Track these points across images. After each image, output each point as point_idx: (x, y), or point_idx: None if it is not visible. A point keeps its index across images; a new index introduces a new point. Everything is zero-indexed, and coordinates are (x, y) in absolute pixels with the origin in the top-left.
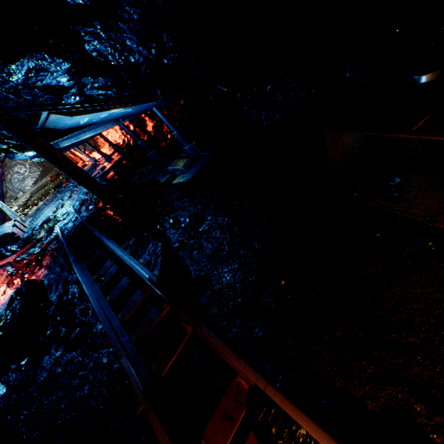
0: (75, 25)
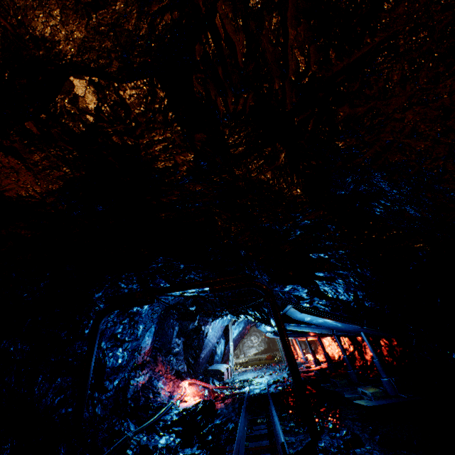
0: (315, 280)
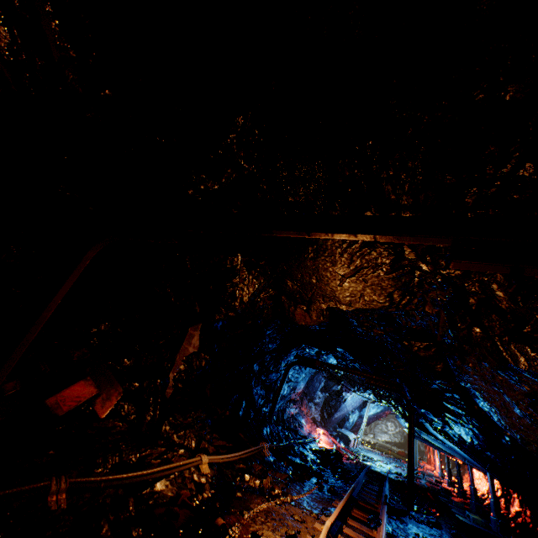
0: (443, 416)
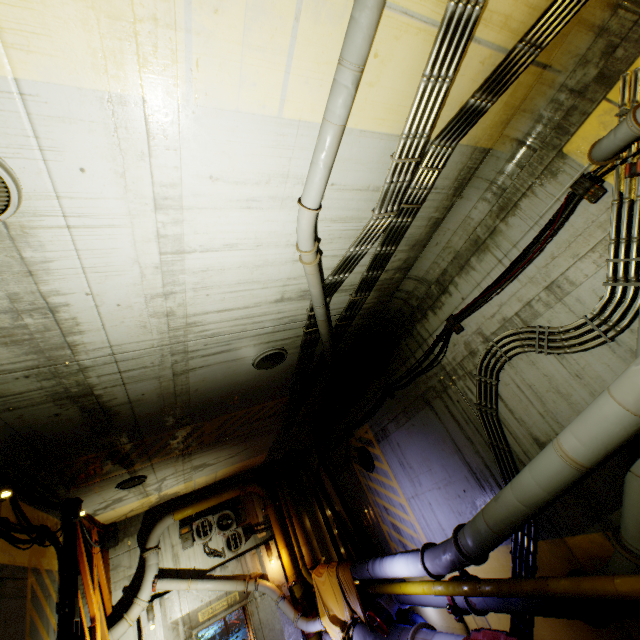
0: None
